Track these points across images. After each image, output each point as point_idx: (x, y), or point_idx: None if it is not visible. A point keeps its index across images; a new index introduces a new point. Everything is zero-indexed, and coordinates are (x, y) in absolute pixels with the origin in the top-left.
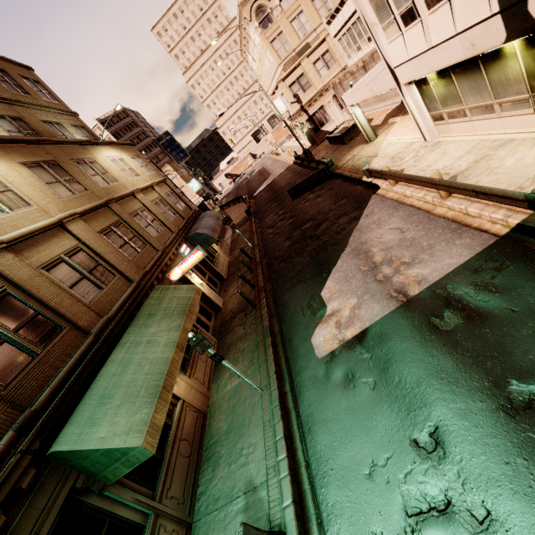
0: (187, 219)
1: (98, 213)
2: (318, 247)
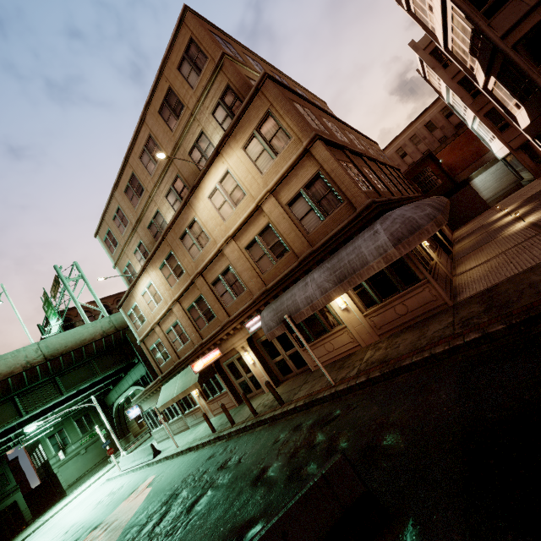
0: (300, 260)
1: (189, 291)
2: (162, 499)
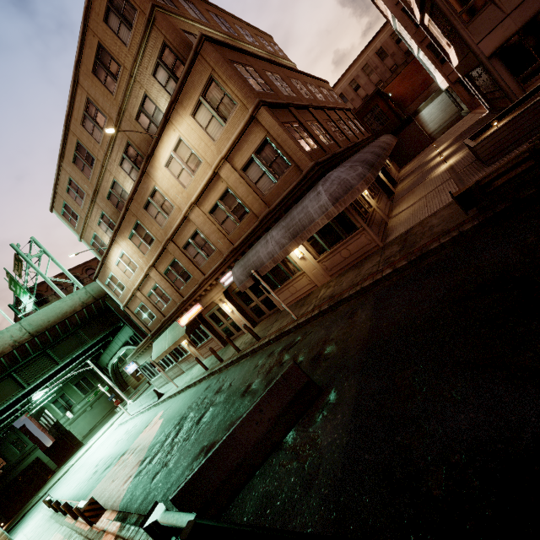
0: (260, 220)
1: (163, 256)
2: (175, 423)
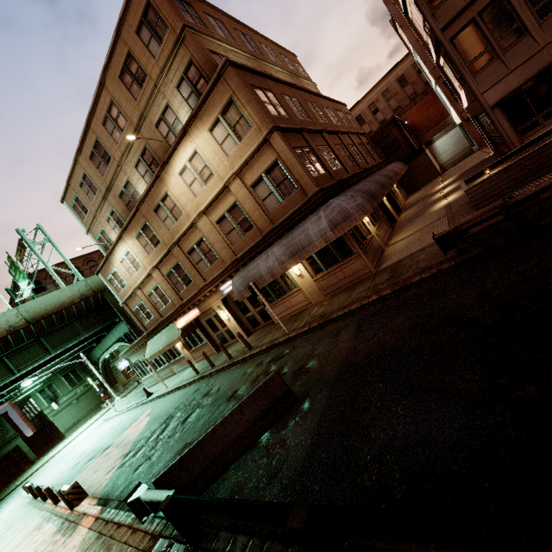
0: (264, 235)
1: (167, 259)
2: (161, 421)
